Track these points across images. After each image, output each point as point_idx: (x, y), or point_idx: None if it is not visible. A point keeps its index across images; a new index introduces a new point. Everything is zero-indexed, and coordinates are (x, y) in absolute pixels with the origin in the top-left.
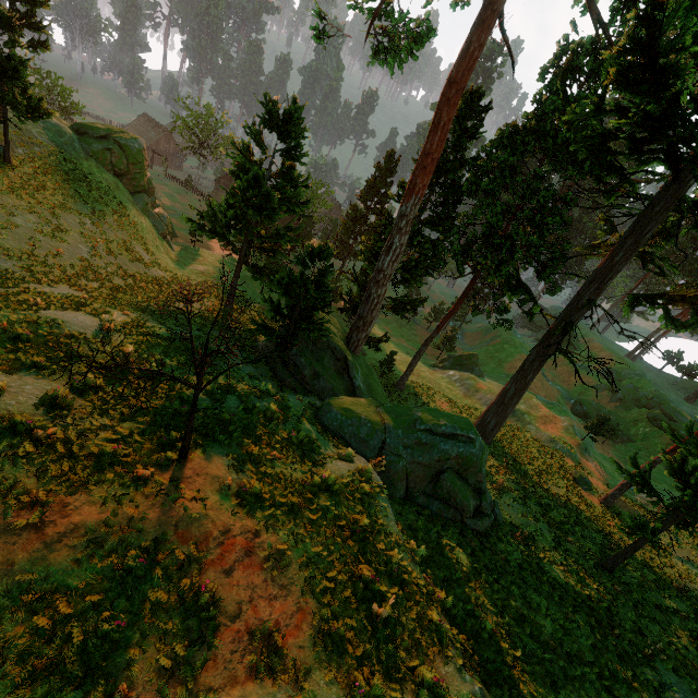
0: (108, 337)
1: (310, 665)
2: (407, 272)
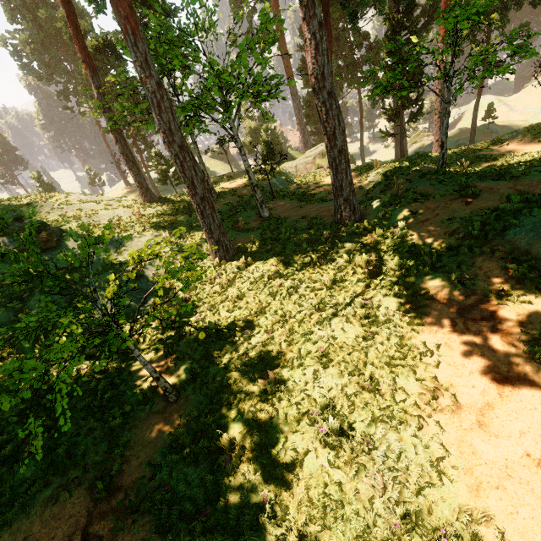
0: None
1: None
2: None
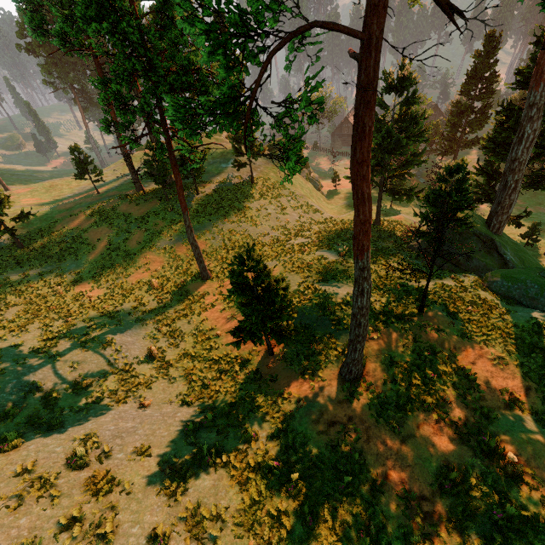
0: (345, 259)
1: (543, 410)
2: (541, 147)
